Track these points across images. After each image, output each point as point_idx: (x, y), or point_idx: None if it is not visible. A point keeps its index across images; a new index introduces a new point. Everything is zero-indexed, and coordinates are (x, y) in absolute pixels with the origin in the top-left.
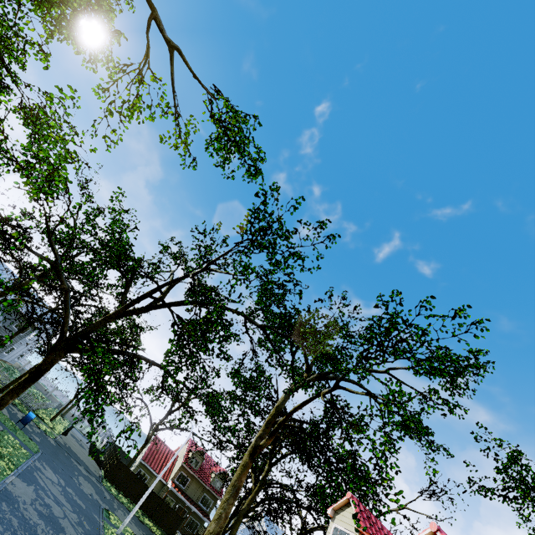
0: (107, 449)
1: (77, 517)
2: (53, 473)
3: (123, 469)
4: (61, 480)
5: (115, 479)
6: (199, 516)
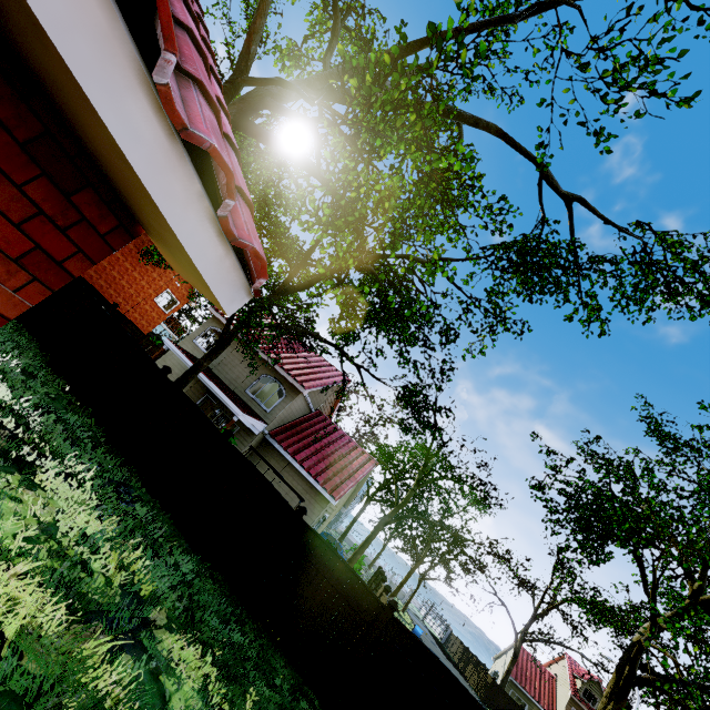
0: (448, 642)
1: None
2: None
3: (501, 694)
4: None
5: (495, 706)
6: None
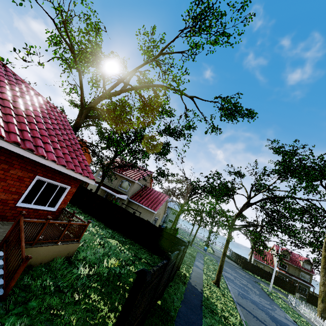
0: (232, 255)
1: (250, 284)
2: (228, 268)
3: (248, 264)
4: (232, 271)
5: (248, 268)
6: (304, 284)
